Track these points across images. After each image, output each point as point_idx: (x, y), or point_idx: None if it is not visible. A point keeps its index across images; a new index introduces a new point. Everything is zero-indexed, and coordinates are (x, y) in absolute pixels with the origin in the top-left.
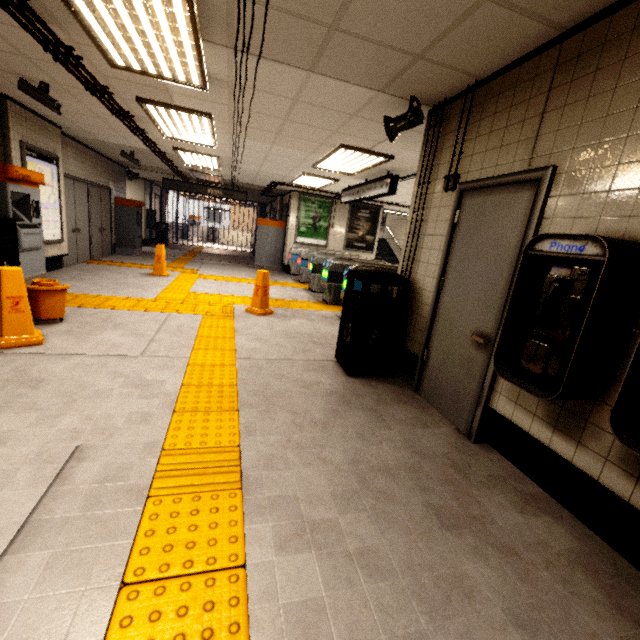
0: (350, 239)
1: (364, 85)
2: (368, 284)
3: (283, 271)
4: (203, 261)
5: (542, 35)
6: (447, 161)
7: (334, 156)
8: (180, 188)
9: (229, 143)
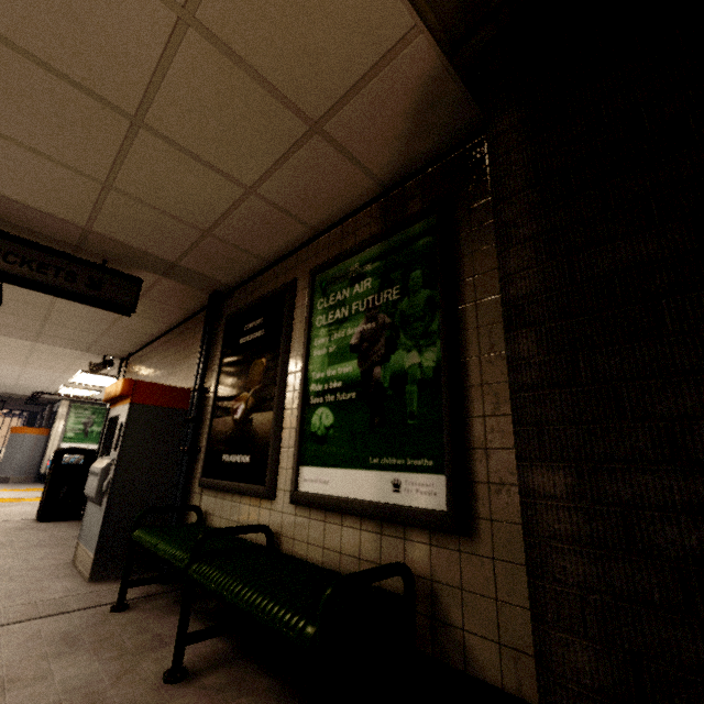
0: None
1: (73, 349)
2: (61, 455)
3: (39, 482)
4: None
5: (138, 345)
6: None
7: (82, 376)
8: None
9: None
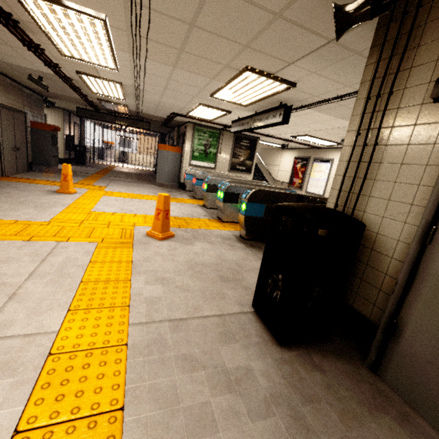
0: (234, 163)
1: None
2: (317, 230)
3: (179, 187)
4: (112, 178)
5: None
6: (433, 59)
7: (235, 82)
8: (92, 116)
9: (130, 65)
